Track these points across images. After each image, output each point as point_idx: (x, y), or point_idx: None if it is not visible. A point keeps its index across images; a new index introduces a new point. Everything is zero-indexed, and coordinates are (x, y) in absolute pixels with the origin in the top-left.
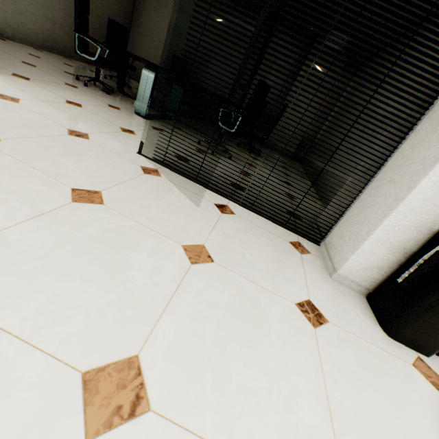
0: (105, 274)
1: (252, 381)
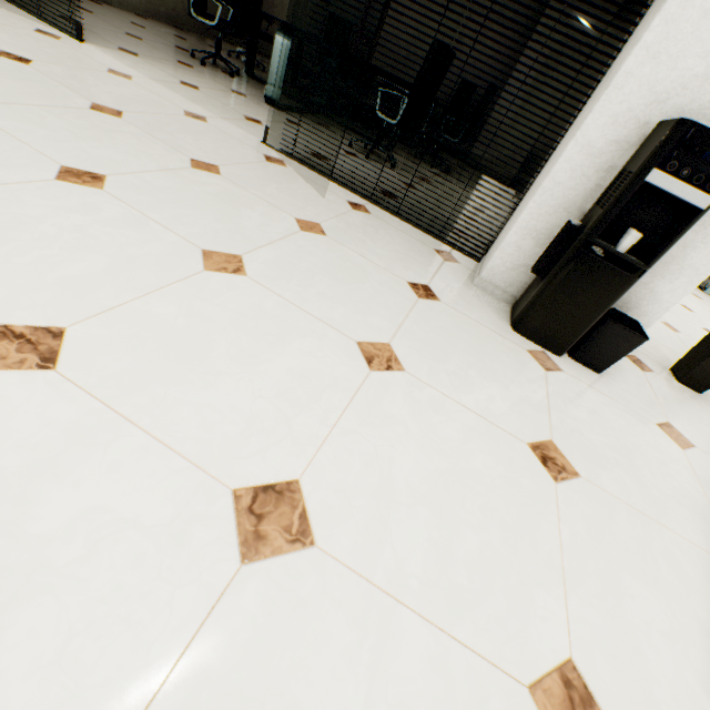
0: (219, 215)
1: (333, 295)
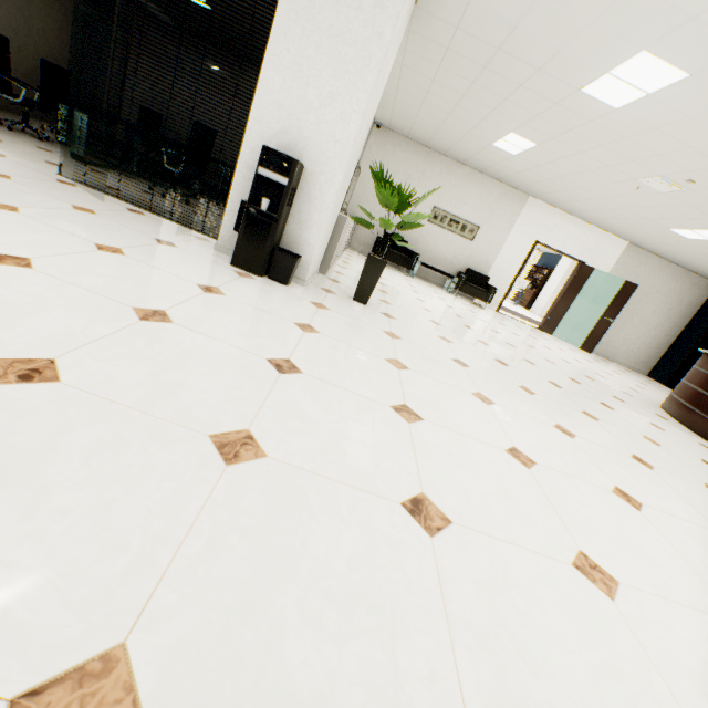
0: (5, 193)
1: (87, 230)
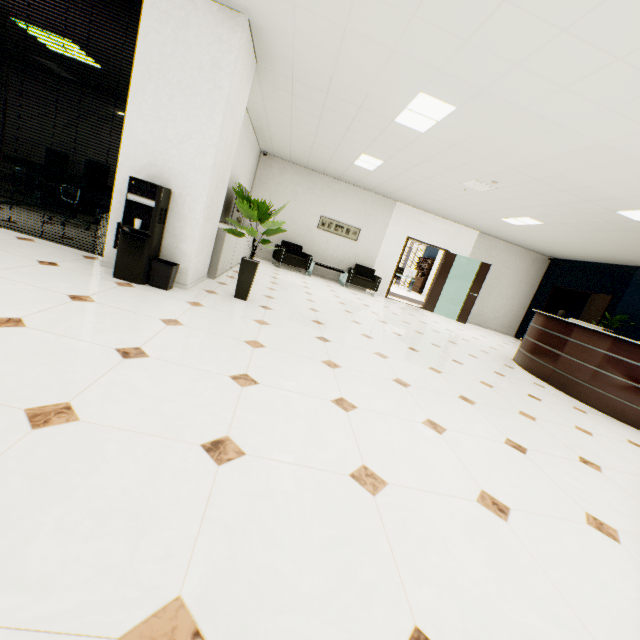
0: None
1: None
